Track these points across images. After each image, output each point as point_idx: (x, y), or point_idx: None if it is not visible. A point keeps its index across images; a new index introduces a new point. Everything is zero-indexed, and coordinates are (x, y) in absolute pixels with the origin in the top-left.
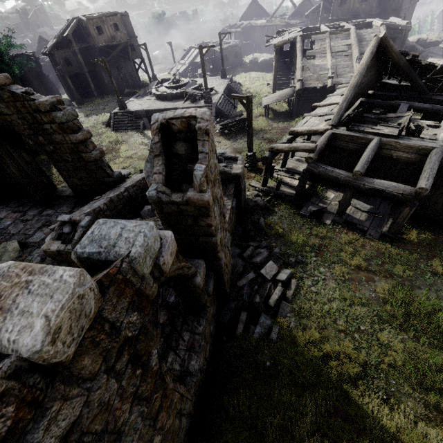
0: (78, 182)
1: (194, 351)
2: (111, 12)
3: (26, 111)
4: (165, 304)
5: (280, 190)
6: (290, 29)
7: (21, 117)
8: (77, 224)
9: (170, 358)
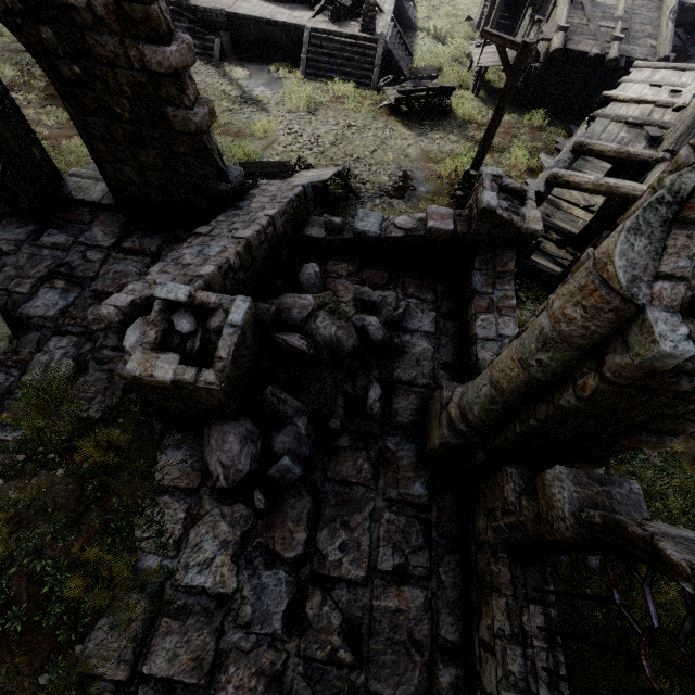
0: (134, 176)
1: (557, 647)
2: None
3: None
4: (403, 499)
5: (531, 260)
6: None
7: None
8: (206, 311)
9: (512, 663)
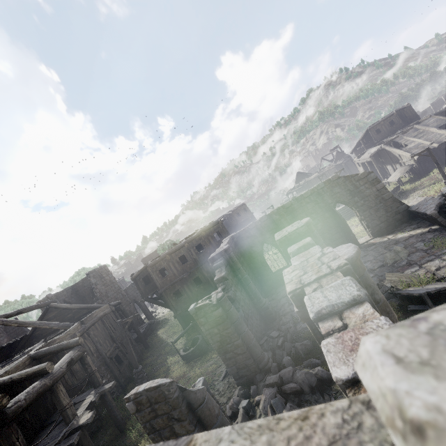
0: (377, 222)
1: None
2: (241, 204)
3: (351, 184)
4: None
5: None
6: (364, 152)
7: (346, 190)
8: None
9: None
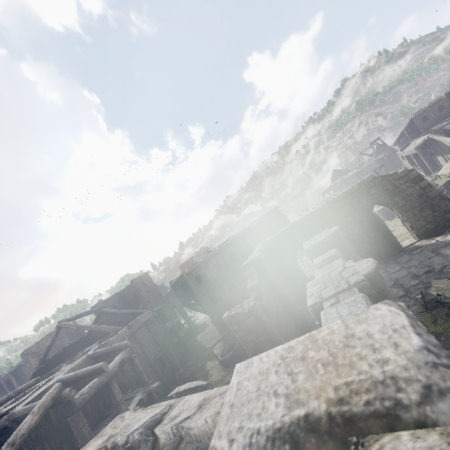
0: (422, 223)
1: None
2: (274, 208)
3: (389, 183)
4: None
5: None
6: (409, 143)
7: (384, 190)
8: None
9: None
